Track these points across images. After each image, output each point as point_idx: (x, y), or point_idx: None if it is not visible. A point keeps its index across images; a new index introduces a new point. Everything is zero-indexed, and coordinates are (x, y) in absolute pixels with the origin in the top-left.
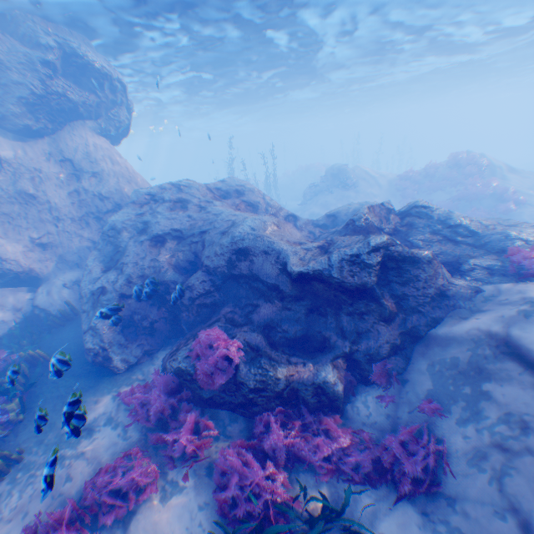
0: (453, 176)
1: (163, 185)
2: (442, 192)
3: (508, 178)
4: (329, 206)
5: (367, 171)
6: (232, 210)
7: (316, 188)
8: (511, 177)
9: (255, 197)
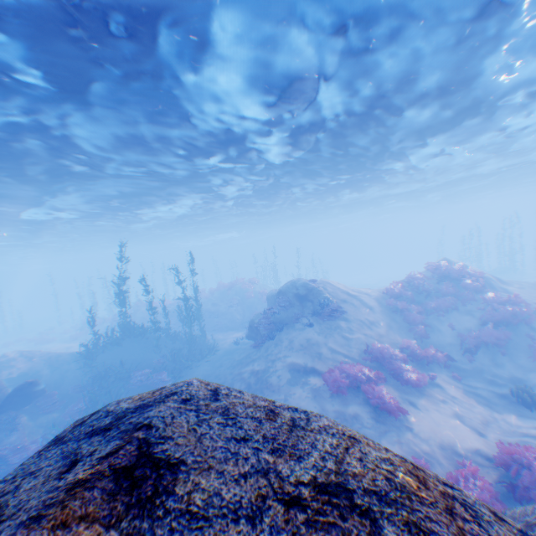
0: (453, 290)
1: None
2: (457, 311)
3: (509, 289)
4: (318, 348)
5: (341, 287)
6: None
7: (277, 316)
8: (510, 288)
9: None
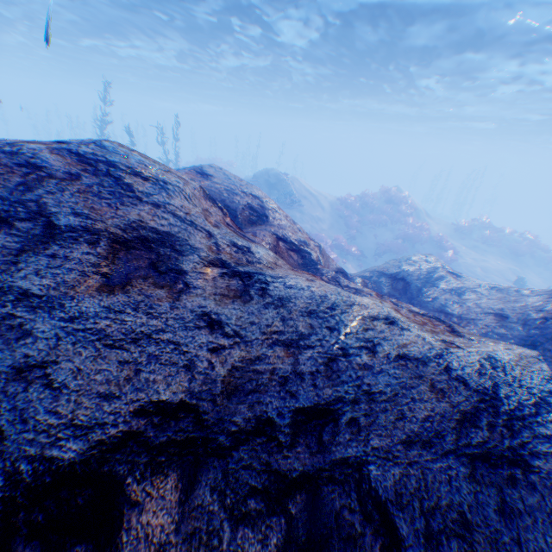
0: (390, 212)
1: (25, 147)
2: (384, 228)
3: (428, 222)
4: None
5: (307, 187)
6: (359, 299)
7: None
8: (430, 222)
9: (294, 229)
